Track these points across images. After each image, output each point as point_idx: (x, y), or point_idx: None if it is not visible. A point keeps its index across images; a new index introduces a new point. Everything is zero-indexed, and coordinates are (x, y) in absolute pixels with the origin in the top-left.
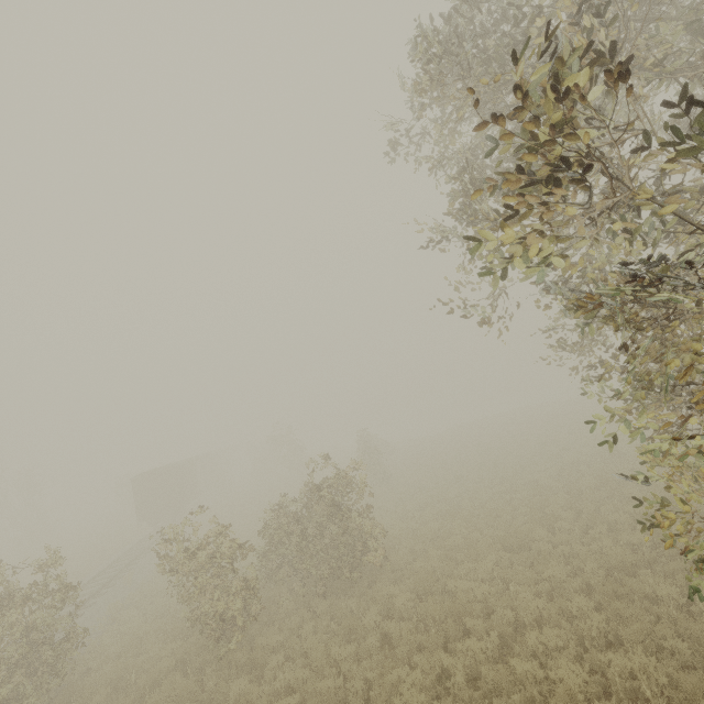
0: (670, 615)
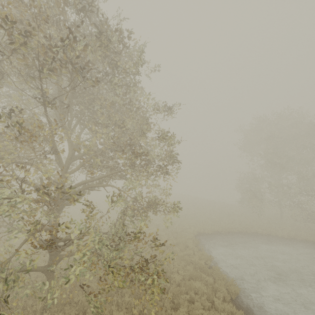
0: (45, 260)
